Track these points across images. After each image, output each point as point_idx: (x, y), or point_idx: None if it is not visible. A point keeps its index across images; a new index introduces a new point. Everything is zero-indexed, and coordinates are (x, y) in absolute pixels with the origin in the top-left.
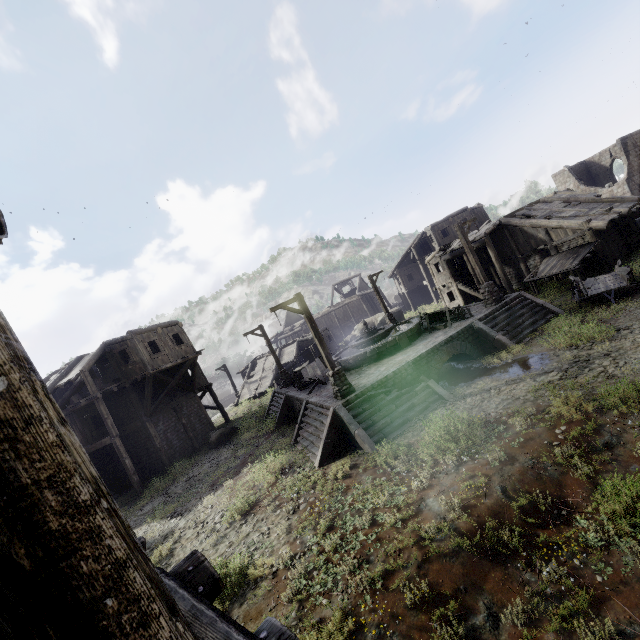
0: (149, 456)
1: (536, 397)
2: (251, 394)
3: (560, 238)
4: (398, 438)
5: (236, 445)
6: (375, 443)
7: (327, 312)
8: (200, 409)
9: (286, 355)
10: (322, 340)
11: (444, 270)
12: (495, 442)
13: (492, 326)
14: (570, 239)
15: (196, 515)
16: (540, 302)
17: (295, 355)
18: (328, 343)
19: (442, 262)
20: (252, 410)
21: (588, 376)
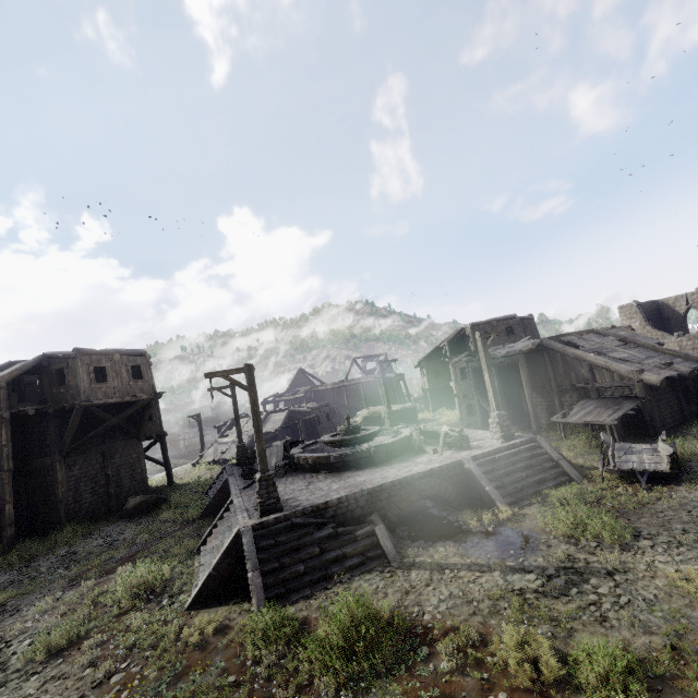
0: (46, 505)
1: (493, 611)
2: (215, 457)
3: (605, 381)
4: (300, 603)
5: (148, 524)
6: (269, 599)
7: (338, 385)
8: (138, 461)
9: (271, 423)
10: (261, 431)
11: (469, 378)
12: (402, 678)
13: (487, 471)
14: (616, 385)
15: (14, 623)
16: (556, 456)
17: (280, 426)
18: (324, 422)
19: (469, 368)
20: (203, 479)
21: (573, 603)
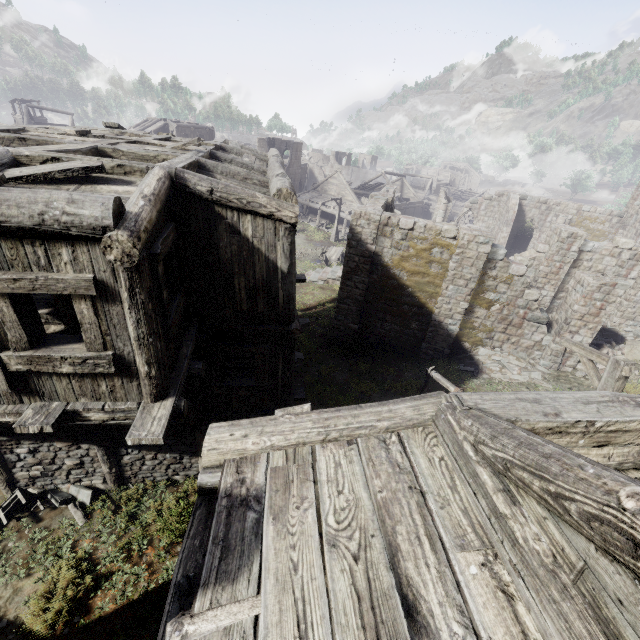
0: None
1: None
2: None
3: None
4: None
5: None
6: None
7: None
8: None
9: None
10: None
11: None
12: None
13: None
14: None
15: None
16: None
17: None
18: None
19: None
20: None
21: None
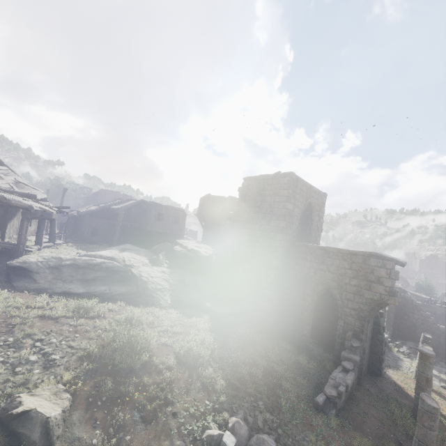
0: None
1: None
2: None
3: None
4: None
5: None
6: None
7: None
8: None
9: None
10: None
11: None
12: None
13: None
14: None
15: None
16: None
17: None
18: None
19: None
20: None
21: None
